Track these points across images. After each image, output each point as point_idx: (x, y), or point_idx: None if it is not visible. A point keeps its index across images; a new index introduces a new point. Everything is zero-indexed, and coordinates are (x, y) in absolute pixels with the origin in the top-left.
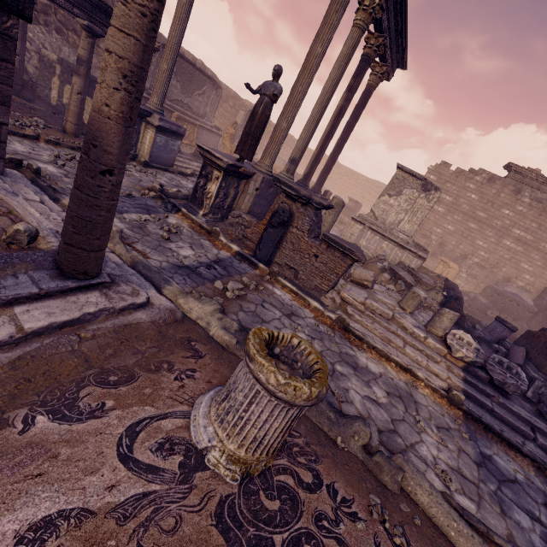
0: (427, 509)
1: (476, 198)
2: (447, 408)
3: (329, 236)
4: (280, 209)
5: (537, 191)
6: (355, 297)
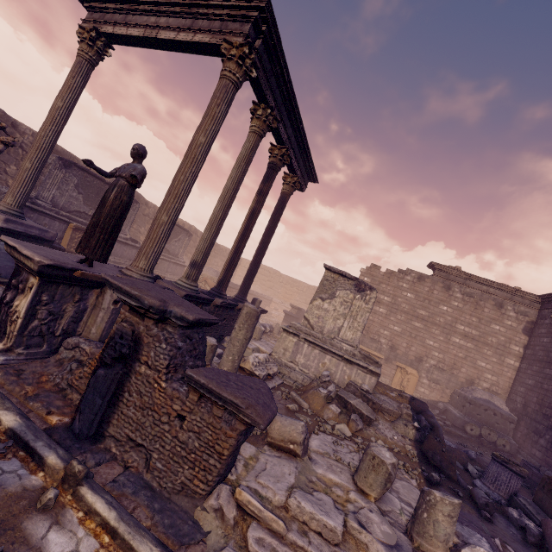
0: None
1: (412, 297)
2: None
3: (196, 378)
4: (117, 333)
5: (464, 286)
6: (268, 491)
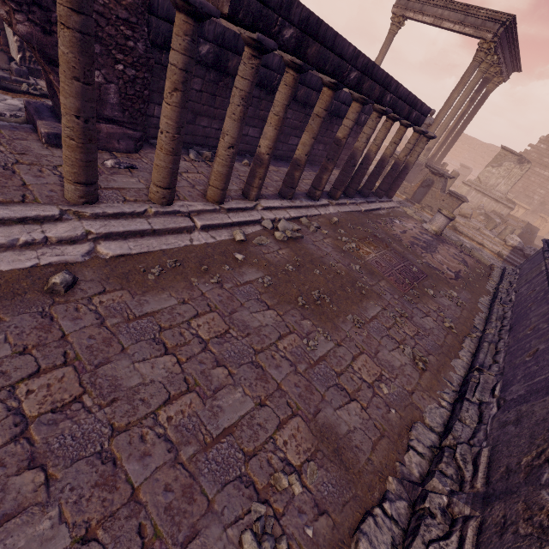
0: (476, 257)
1: None
2: (496, 257)
3: (451, 191)
4: (428, 179)
5: None
6: (460, 220)
